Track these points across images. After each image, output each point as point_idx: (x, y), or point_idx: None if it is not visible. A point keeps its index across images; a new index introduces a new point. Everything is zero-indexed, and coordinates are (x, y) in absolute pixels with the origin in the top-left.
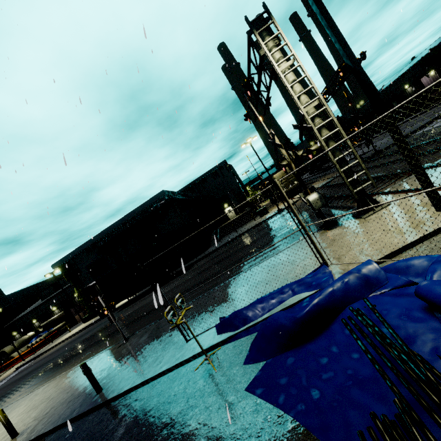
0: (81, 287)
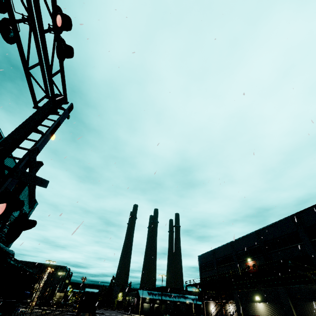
0: None
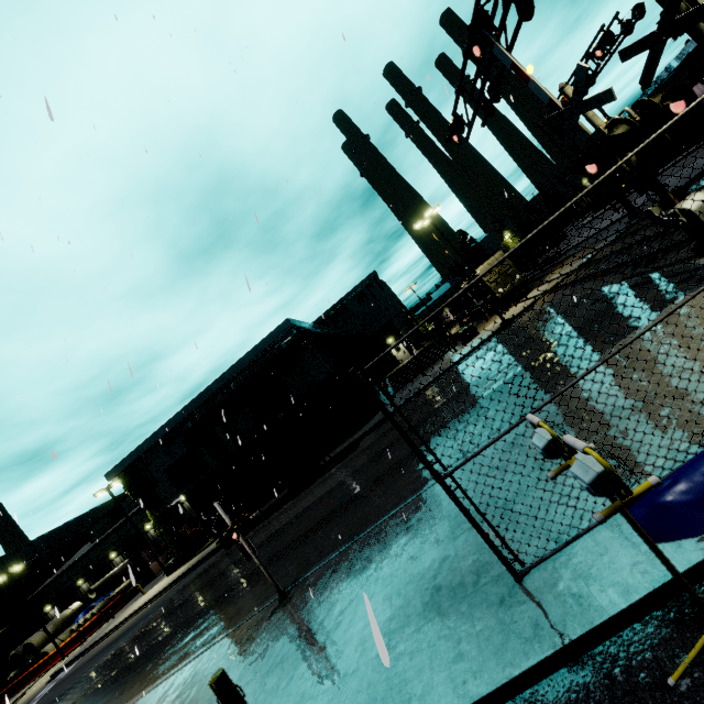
0: (159, 509)
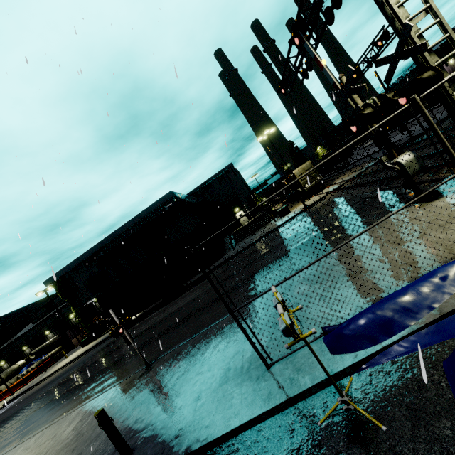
0: (79, 306)
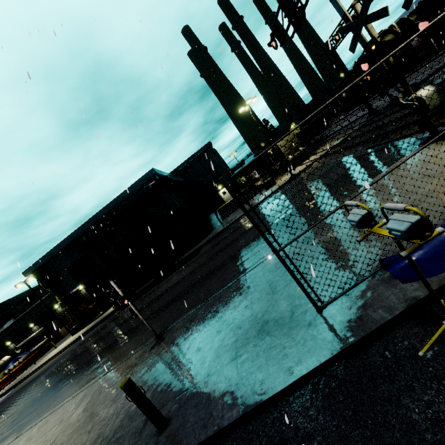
0: (64, 294)
